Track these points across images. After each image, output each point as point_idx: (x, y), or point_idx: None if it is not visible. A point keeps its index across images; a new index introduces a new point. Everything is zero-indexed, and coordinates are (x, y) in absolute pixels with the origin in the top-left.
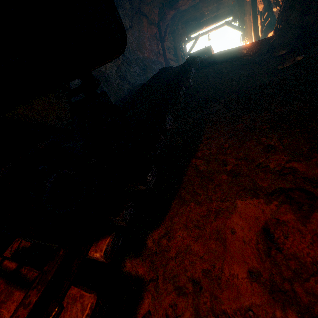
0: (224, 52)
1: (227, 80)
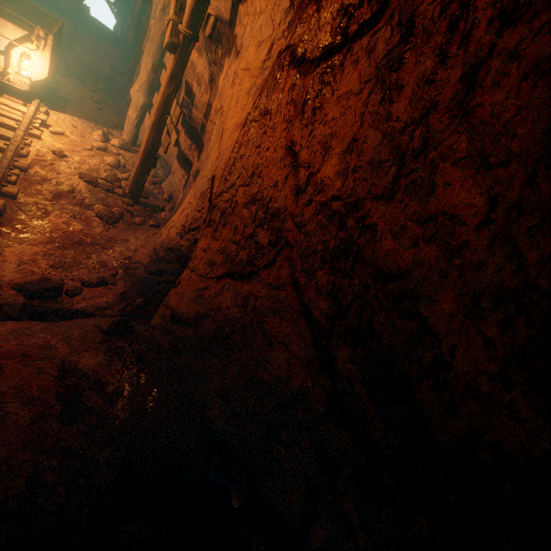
0: (100, 22)
1: (99, 31)
